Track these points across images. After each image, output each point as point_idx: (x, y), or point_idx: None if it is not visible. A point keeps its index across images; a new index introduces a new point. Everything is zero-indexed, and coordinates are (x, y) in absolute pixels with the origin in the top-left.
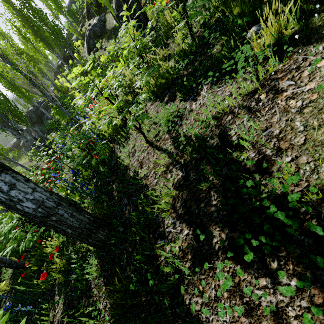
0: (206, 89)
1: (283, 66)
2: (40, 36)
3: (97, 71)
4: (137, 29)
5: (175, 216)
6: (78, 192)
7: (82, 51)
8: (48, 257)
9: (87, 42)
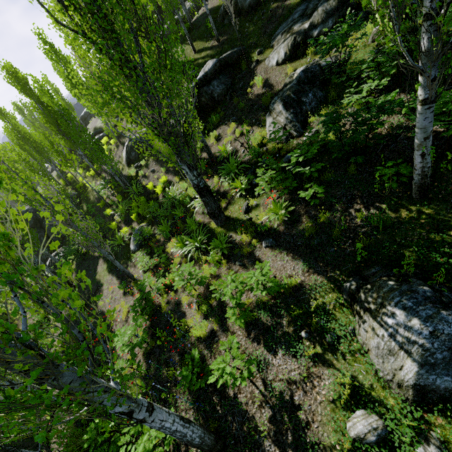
0: (281, 353)
1: (316, 371)
2: (63, 132)
3: (183, 271)
4: (211, 217)
5: (271, 441)
6: (167, 389)
7: (115, 153)
8: None
9: (127, 153)
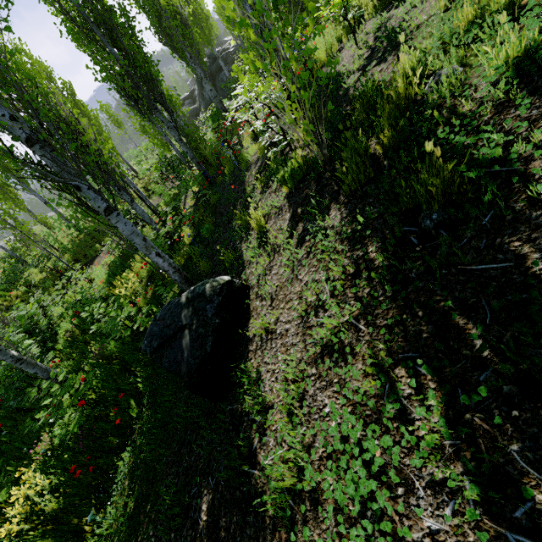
0: None
1: None
2: None
3: None
4: None
5: (357, 72)
6: None
7: None
8: (243, 159)
9: None
